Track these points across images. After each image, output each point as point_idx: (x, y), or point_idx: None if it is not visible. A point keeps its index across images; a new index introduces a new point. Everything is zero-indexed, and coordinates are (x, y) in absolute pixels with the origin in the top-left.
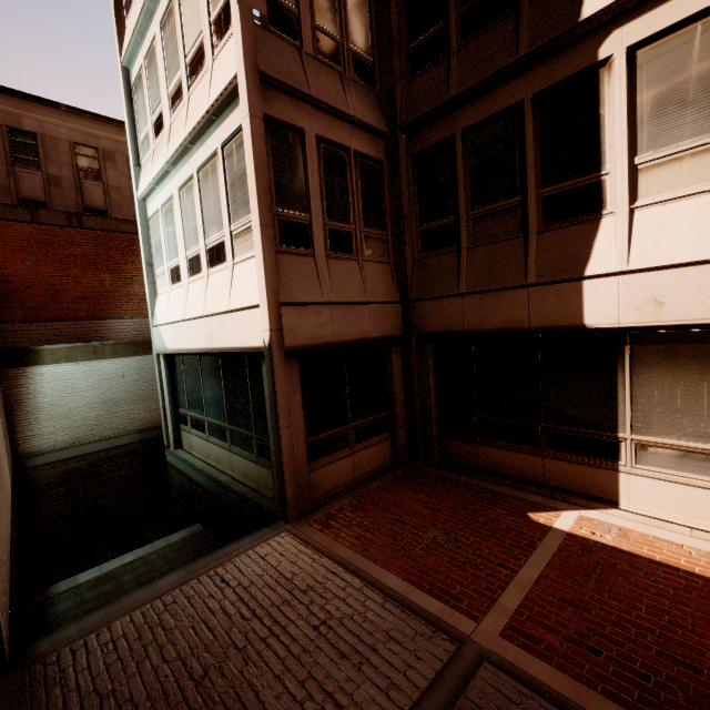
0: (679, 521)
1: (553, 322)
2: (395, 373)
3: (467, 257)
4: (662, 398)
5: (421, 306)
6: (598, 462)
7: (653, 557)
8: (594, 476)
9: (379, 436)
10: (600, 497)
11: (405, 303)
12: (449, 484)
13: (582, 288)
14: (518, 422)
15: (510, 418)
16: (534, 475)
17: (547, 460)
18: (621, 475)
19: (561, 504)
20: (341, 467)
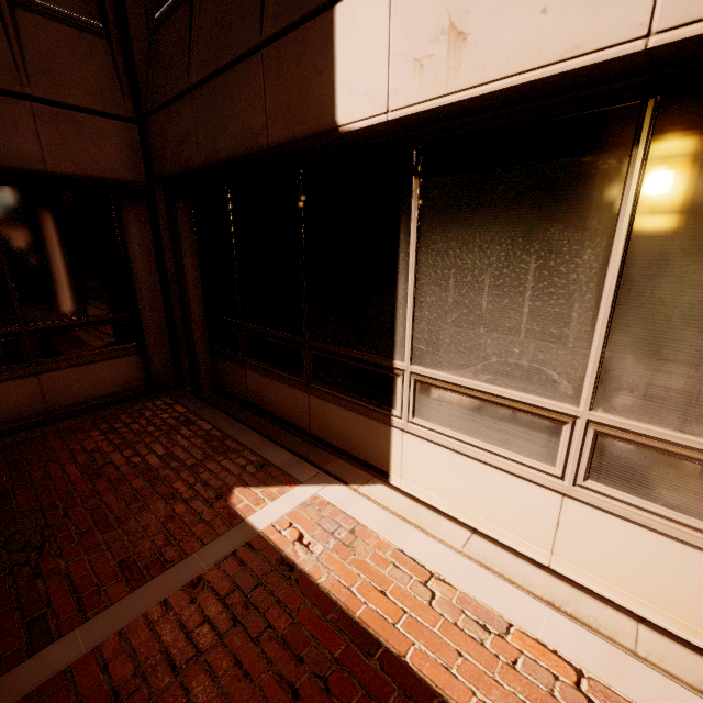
0: (461, 517)
1: (295, 127)
2: (136, 249)
3: (199, 6)
4: (460, 294)
5: (155, 125)
6: (368, 407)
7: (356, 608)
8: (363, 429)
9: (111, 349)
10: (369, 463)
11: (140, 122)
12: (182, 426)
13: (335, 29)
14: (282, 335)
15: (274, 329)
16: (300, 419)
17: (313, 399)
18: (395, 432)
19: (308, 471)
20: (2, 394)
